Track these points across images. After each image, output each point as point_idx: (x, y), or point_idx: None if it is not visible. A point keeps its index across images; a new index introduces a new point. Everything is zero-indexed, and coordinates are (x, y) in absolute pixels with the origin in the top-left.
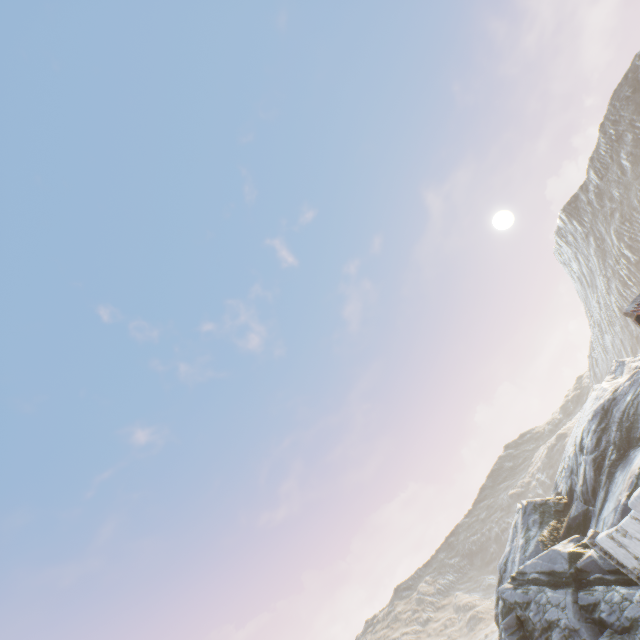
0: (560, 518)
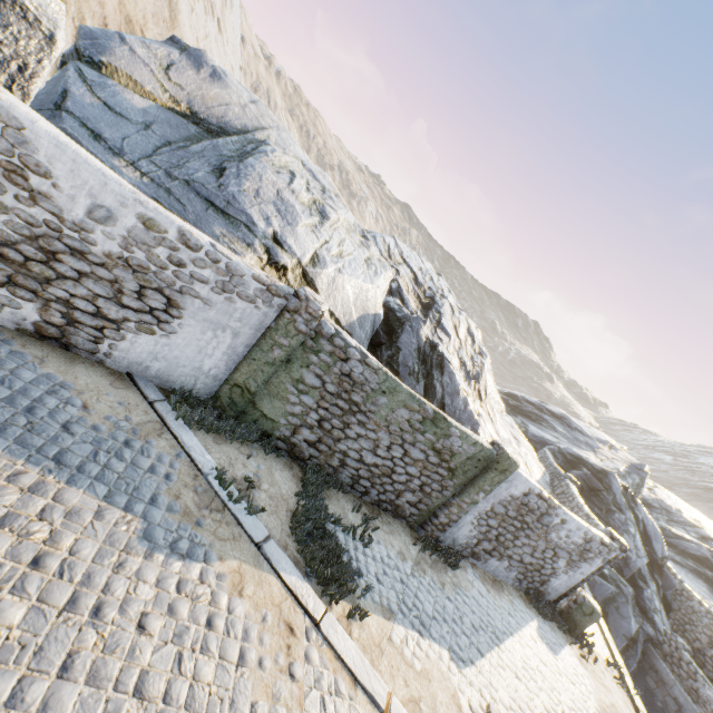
0: None
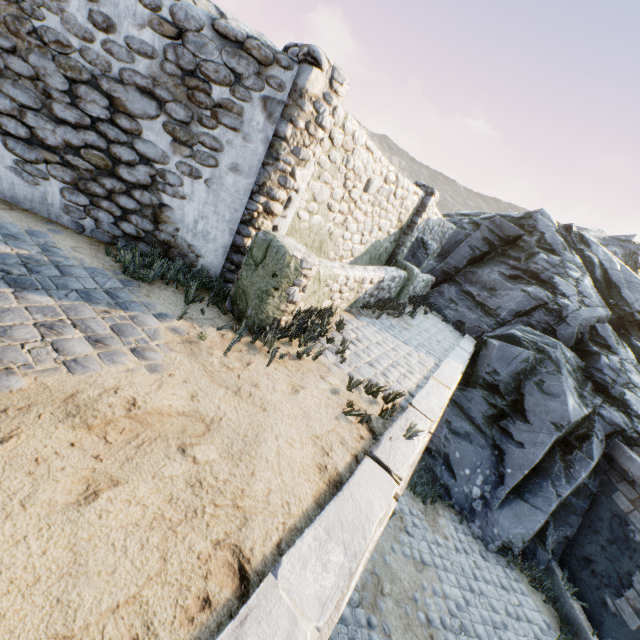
0: None
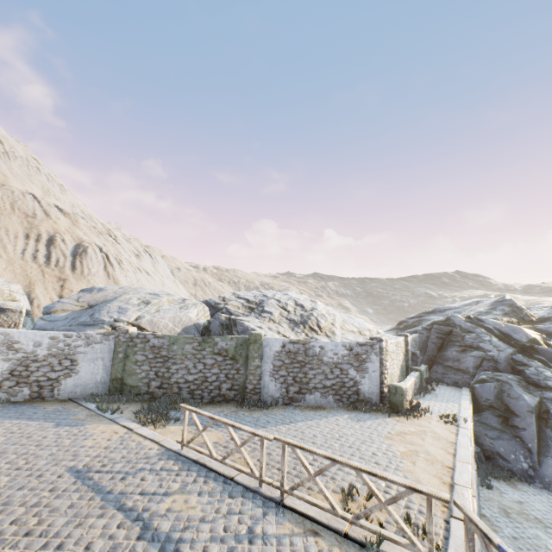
0: (520, 322)
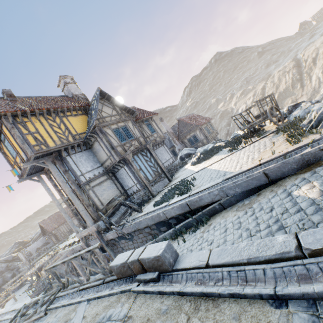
0: (24, 245)
